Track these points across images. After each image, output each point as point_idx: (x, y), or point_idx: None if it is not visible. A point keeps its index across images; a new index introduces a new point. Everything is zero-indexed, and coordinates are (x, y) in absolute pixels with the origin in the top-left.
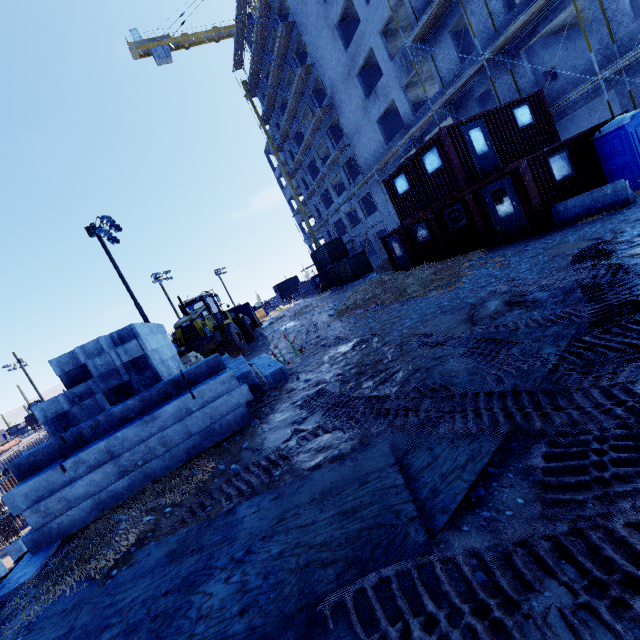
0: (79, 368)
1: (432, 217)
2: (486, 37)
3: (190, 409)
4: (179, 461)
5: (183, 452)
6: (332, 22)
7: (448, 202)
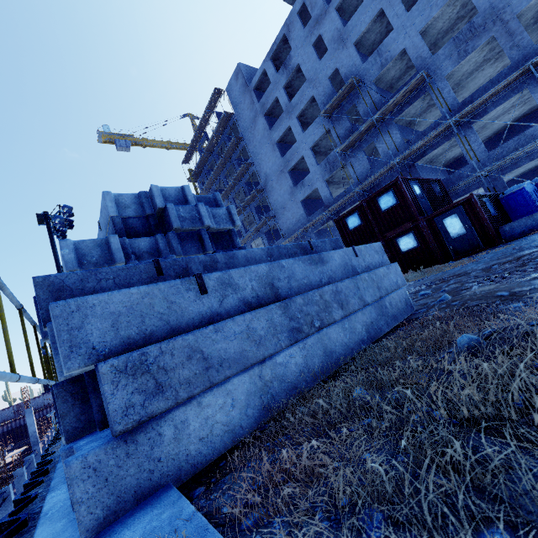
0: (142, 219)
1: (383, 244)
2: (390, 155)
3: (355, 268)
4: (360, 341)
5: (362, 327)
6: (274, 140)
7: (400, 231)
